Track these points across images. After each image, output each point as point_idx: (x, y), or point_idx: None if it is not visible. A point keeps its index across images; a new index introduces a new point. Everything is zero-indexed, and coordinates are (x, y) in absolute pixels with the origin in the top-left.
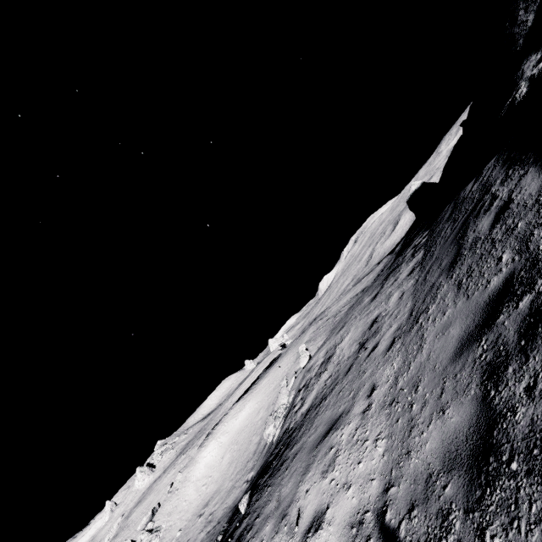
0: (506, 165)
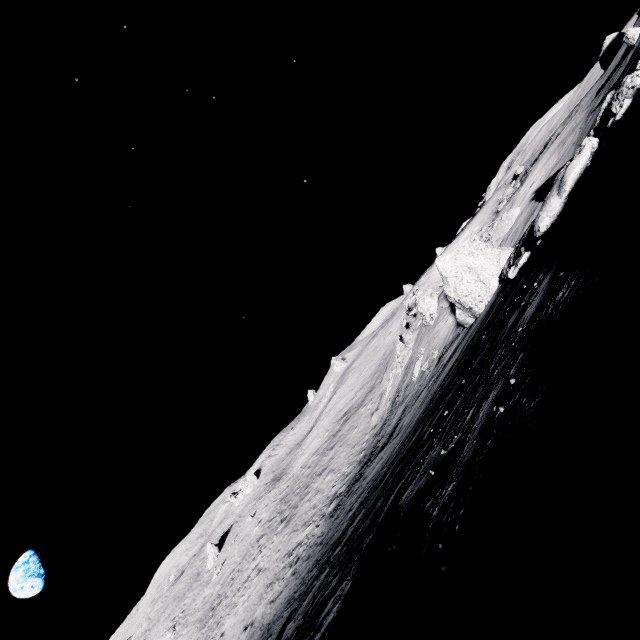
0: None
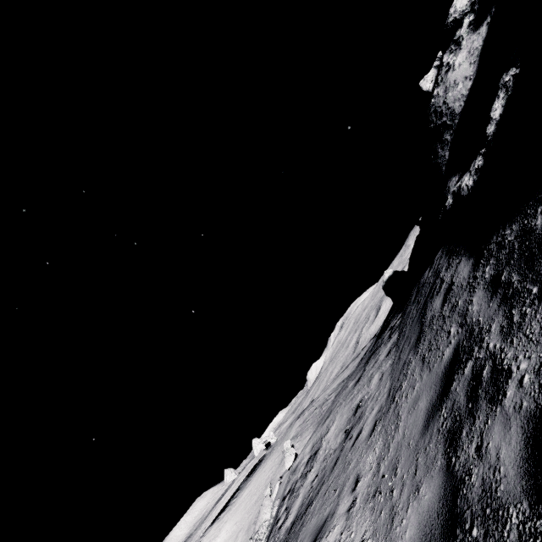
0: (448, 255)
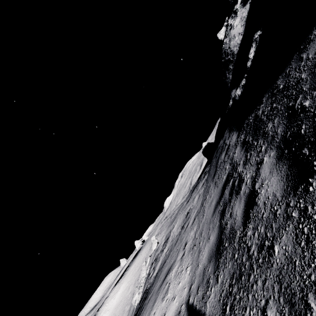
0: (229, 131)
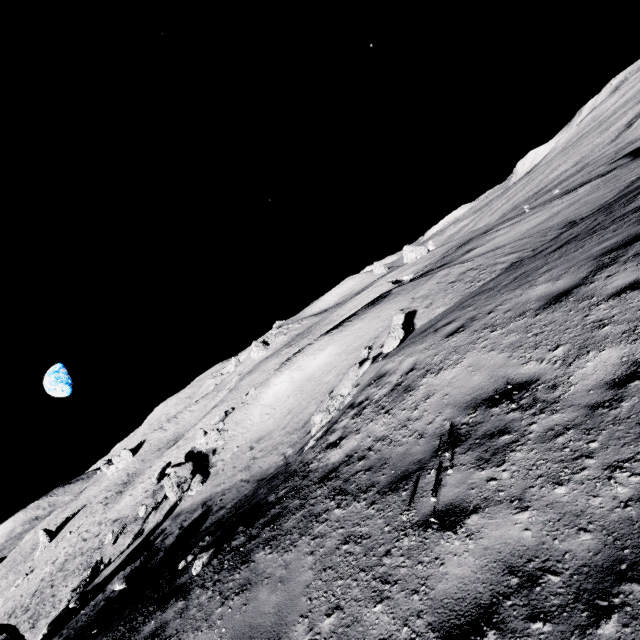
0: None
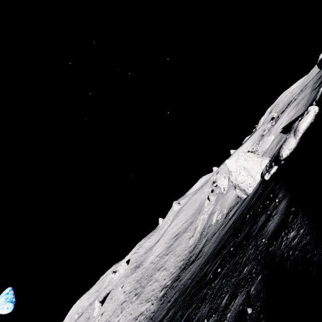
0: None
